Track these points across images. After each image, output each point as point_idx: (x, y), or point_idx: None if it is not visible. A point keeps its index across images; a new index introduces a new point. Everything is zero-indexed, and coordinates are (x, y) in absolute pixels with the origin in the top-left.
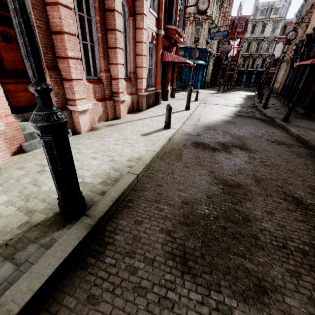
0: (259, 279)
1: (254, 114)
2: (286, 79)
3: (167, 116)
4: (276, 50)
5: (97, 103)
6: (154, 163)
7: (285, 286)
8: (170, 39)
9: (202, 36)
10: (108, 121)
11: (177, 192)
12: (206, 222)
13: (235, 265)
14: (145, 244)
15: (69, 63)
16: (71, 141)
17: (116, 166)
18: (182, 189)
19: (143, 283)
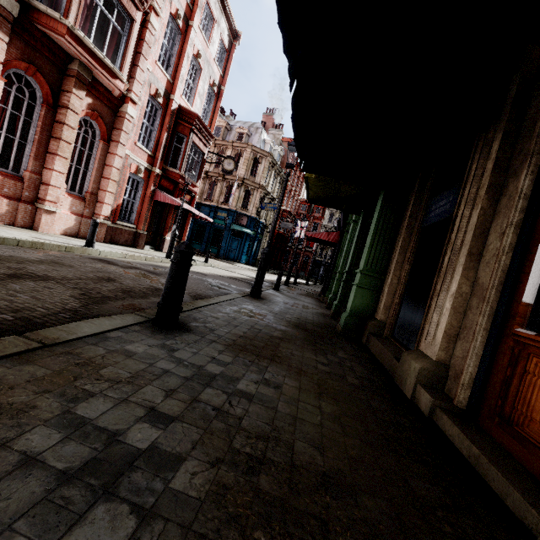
0: None
1: None
2: None
3: (90, 232)
4: None
5: (0, 198)
6: (2, 244)
7: None
8: (175, 183)
9: (252, 203)
10: (11, 226)
11: None
12: None
13: None
14: None
15: None
16: None
17: None
18: None
19: None
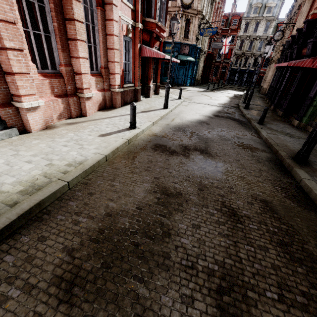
0: (144, 308)
1: (234, 115)
2: (273, 80)
3: (131, 116)
4: (266, 50)
5: (56, 99)
6: (99, 167)
7: (170, 315)
8: (150, 33)
9: (192, 31)
10: (70, 119)
11: (107, 202)
12: (121, 238)
13: (126, 290)
14: (36, 266)
15: (8, 54)
16: (14, 141)
17: (50, 171)
18: (115, 198)
19: (6, 316)
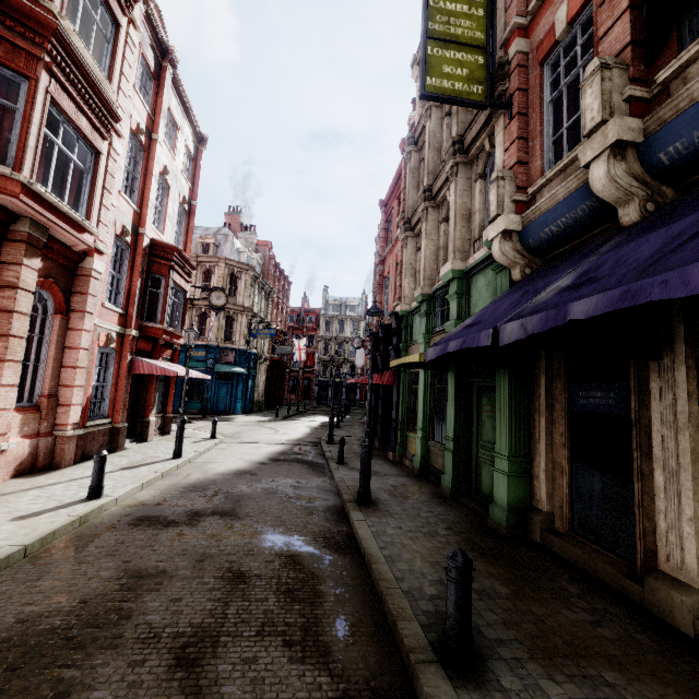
0: (71, 685)
1: (306, 456)
2: None
3: (95, 474)
4: (358, 357)
5: None
6: (8, 569)
7: (107, 680)
8: (154, 339)
9: (238, 331)
10: None
11: (22, 607)
12: (43, 638)
13: (45, 679)
14: None
15: None
16: None
17: None
18: (38, 600)
19: None
